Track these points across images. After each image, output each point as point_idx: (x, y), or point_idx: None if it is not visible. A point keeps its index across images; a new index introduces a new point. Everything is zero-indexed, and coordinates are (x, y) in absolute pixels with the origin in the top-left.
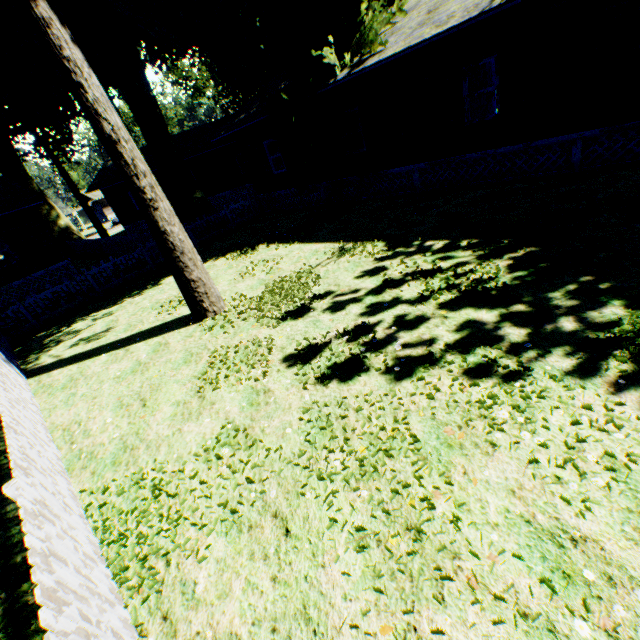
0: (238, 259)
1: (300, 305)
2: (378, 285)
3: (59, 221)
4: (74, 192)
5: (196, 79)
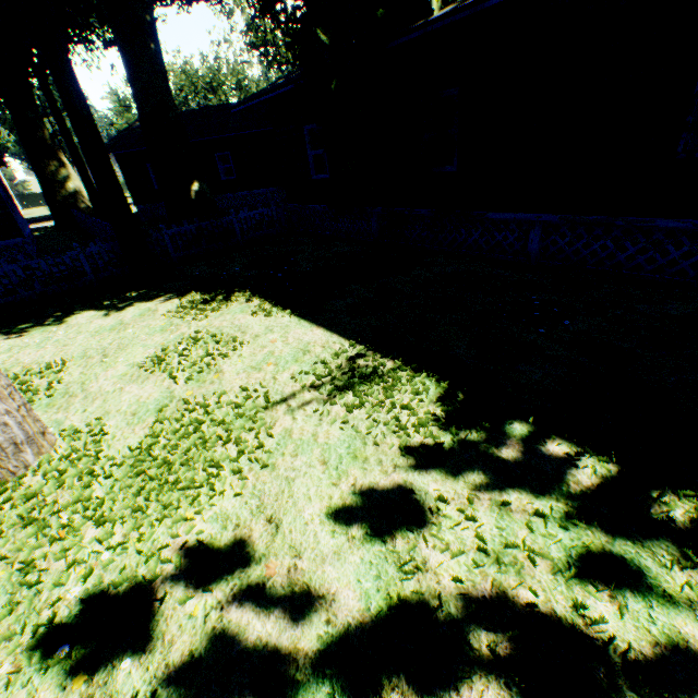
0: (191, 312)
1: (141, 576)
2: (372, 615)
3: (67, 183)
4: (70, 150)
5: (278, 46)
